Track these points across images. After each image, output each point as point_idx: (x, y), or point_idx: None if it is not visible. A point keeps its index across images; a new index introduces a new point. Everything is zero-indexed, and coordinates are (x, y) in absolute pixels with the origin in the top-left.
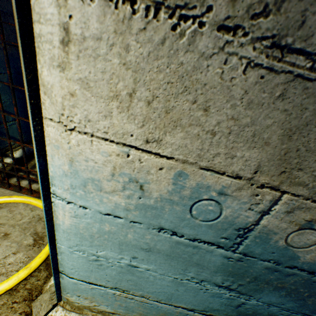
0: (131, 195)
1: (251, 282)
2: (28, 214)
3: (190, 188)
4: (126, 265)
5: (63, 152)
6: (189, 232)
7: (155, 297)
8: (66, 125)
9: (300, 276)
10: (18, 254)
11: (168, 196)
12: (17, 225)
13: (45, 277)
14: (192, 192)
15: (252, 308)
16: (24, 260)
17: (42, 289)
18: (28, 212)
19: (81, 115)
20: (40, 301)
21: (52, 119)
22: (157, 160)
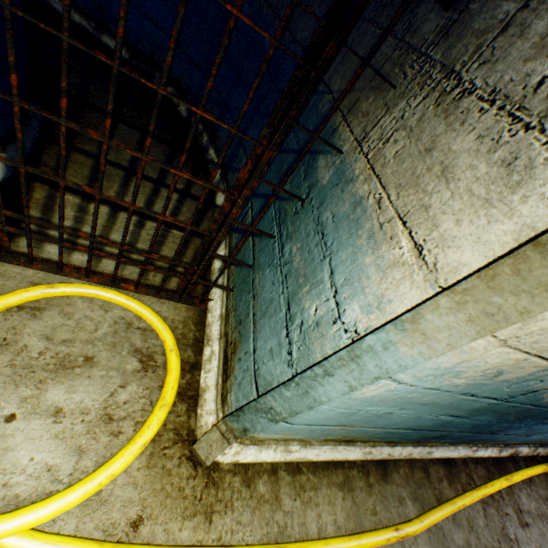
0: (477, 378)
1: (482, 412)
2: (102, 317)
3: (536, 375)
4: (382, 413)
5: (465, 356)
6: (486, 394)
7: (374, 426)
8: (507, 343)
9: (524, 407)
10: (129, 387)
11: (509, 379)
12: (96, 340)
13: (186, 411)
14: (533, 377)
15: (455, 422)
16: (144, 395)
17: (189, 425)
18: (101, 313)
19: (533, 339)
20: (206, 442)
21: (495, 336)
22: (542, 363)
